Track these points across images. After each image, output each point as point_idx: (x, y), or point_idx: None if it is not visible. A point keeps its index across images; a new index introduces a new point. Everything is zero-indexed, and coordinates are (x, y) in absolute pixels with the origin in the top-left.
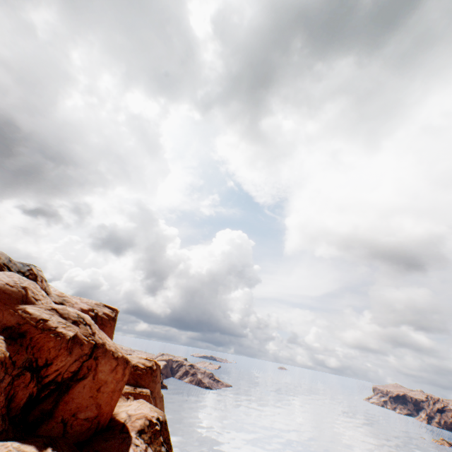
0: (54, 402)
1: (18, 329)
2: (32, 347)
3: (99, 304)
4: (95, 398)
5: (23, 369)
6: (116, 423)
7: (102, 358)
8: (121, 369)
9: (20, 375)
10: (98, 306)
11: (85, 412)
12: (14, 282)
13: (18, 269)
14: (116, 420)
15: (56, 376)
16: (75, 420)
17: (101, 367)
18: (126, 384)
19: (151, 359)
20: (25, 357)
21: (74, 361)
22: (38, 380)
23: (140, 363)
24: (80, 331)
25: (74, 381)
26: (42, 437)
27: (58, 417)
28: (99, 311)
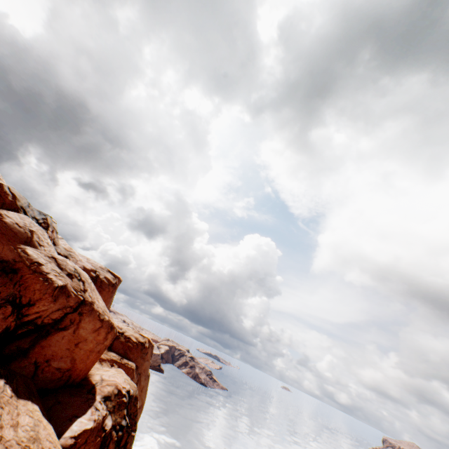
0: (31, 343)
1: (12, 265)
2: (20, 284)
3: (104, 268)
4: (72, 352)
5: (6, 302)
6: (88, 383)
7: (87, 316)
8: (104, 332)
9: (2, 306)
10: (102, 270)
11: (59, 362)
12: (24, 224)
13: (33, 215)
14: (89, 380)
15: (36, 317)
16: (48, 366)
17: (84, 324)
18: (115, 352)
19: (145, 336)
20: (11, 291)
21: (57, 309)
22: (18, 316)
23: (134, 336)
24: (72, 284)
25: (55, 329)
26: (2, 368)
27: (32, 358)
28: (101, 274)
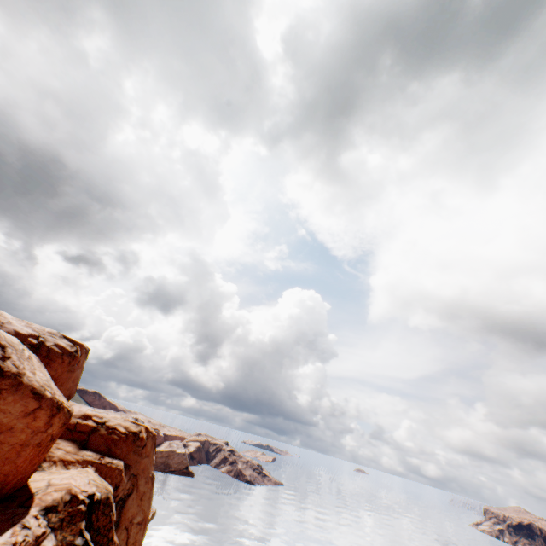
0: None
1: None
2: None
3: (55, 334)
4: None
5: None
6: (24, 493)
7: (10, 393)
8: (46, 415)
9: None
10: (51, 336)
11: None
12: None
13: None
14: (27, 489)
15: None
16: None
17: (5, 406)
18: (93, 450)
19: (141, 424)
20: None
21: None
22: None
23: (122, 426)
24: None
25: None
26: None
27: None
28: (48, 340)
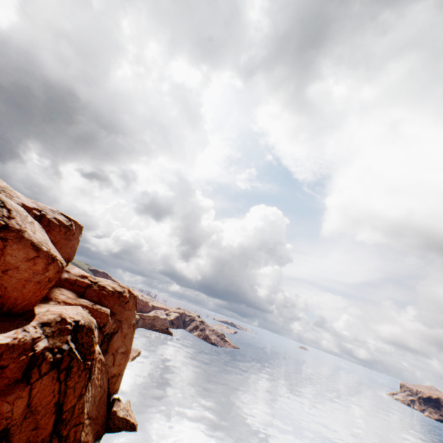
0: None
1: None
2: None
3: (55, 211)
4: None
5: None
6: (29, 313)
7: (15, 243)
8: (43, 263)
9: None
10: (52, 212)
11: None
12: None
13: None
14: (32, 312)
15: None
16: None
17: (11, 251)
18: (88, 300)
19: (125, 287)
20: None
21: None
22: None
23: (110, 286)
24: None
25: None
26: None
27: None
28: (49, 214)
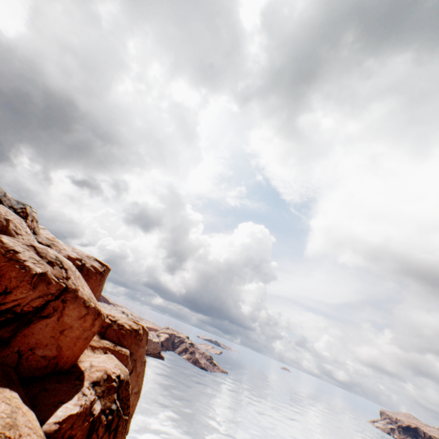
0: (12, 332)
1: None
2: None
3: (91, 257)
4: (57, 339)
5: None
6: (77, 369)
7: (71, 303)
8: (91, 318)
9: None
10: (88, 259)
11: (44, 350)
12: None
13: (10, 205)
14: (78, 367)
15: (15, 306)
16: (32, 355)
17: (68, 311)
18: (108, 340)
19: (139, 323)
20: None
21: (38, 297)
22: None
23: (127, 324)
24: (53, 272)
25: (37, 317)
26: None
27: (14, 346)
28: (87, 262)
